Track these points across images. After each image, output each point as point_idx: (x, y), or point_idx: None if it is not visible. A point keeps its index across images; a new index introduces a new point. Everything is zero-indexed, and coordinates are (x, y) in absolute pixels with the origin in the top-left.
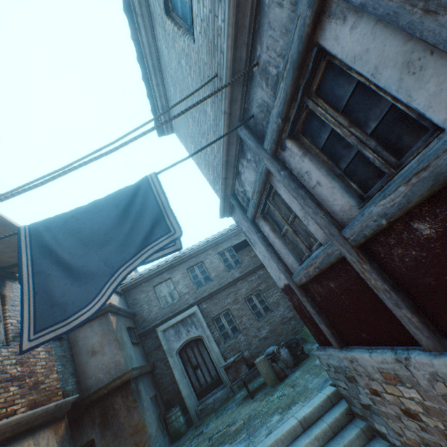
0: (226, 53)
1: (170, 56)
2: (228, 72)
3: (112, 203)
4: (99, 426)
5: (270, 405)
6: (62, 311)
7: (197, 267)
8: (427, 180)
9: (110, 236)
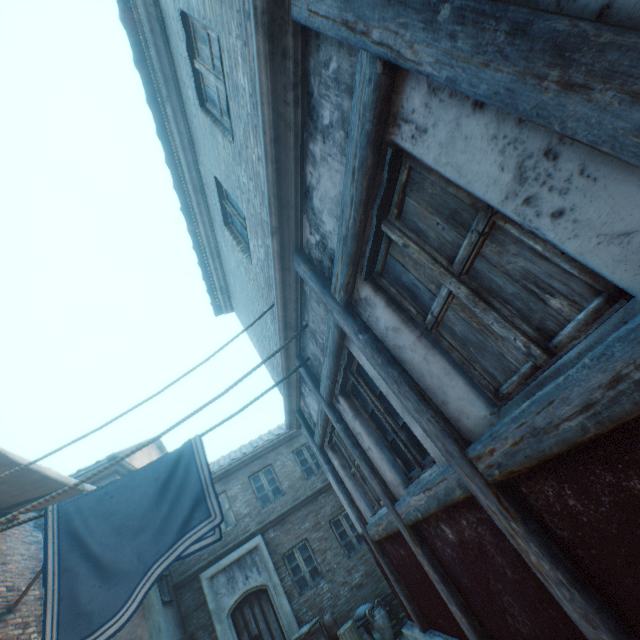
0: (277, 312)
1: (229, 255)
2: (280, 323)
3: (151, 475)
4: None
5: None
6: (87, 623)
7: (263, 473)
8: (434, 498)
9: (146, 520)
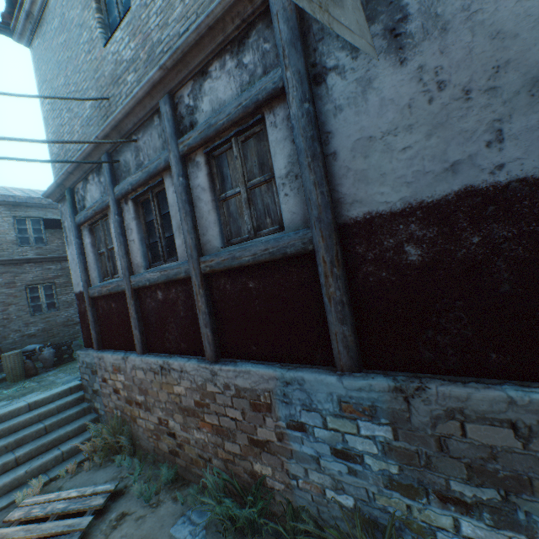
0: (118, 113)
1: (74, 2)
2: (114, 121)
3: None
4: None
5: (1, 396)
6: None
7: None
8: (166, 276)
9: None
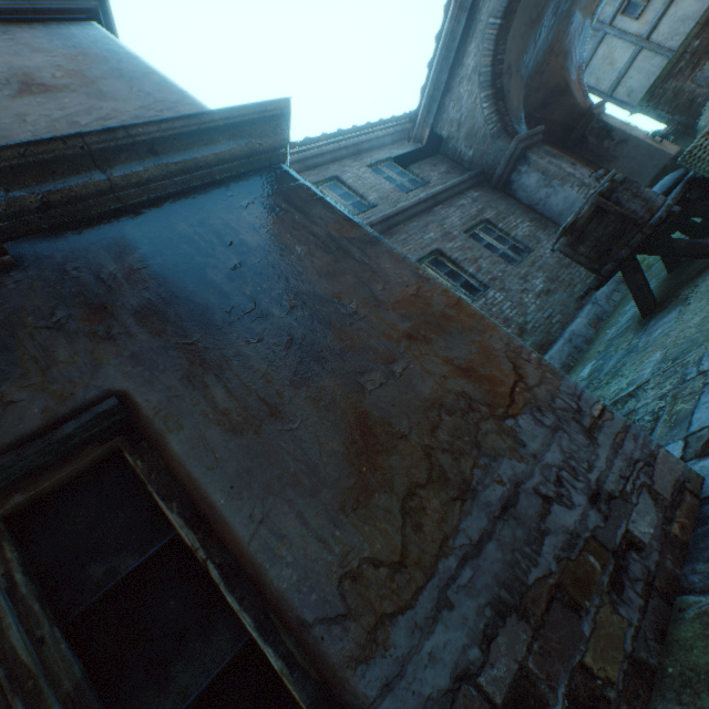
0: None
1: None
2: None
3: None
4: (150, 324)
5: None
6: None
7: (327, 189)
8: None
9: None
